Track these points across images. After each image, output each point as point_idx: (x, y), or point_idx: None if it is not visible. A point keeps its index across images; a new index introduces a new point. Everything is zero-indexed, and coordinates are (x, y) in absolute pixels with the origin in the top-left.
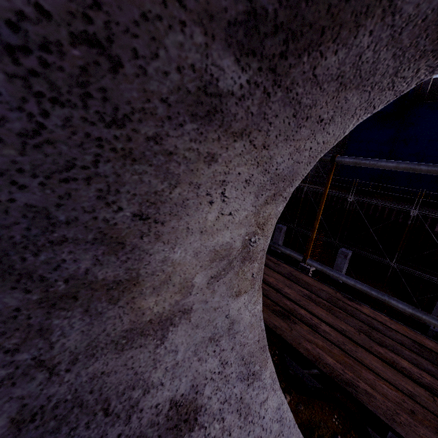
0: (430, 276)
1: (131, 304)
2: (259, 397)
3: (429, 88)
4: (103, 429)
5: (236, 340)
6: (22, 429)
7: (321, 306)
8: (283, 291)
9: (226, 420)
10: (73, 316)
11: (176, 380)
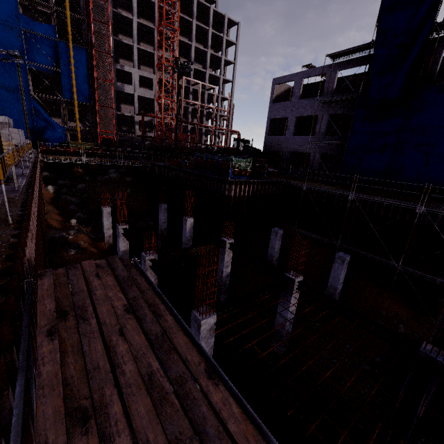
0: (440, 280)
1: None
2: None
3: (441, 68)
4: None
5: None
6: None
7: (152, 395)
8: (121, 368)
9: None
10: None
11: None
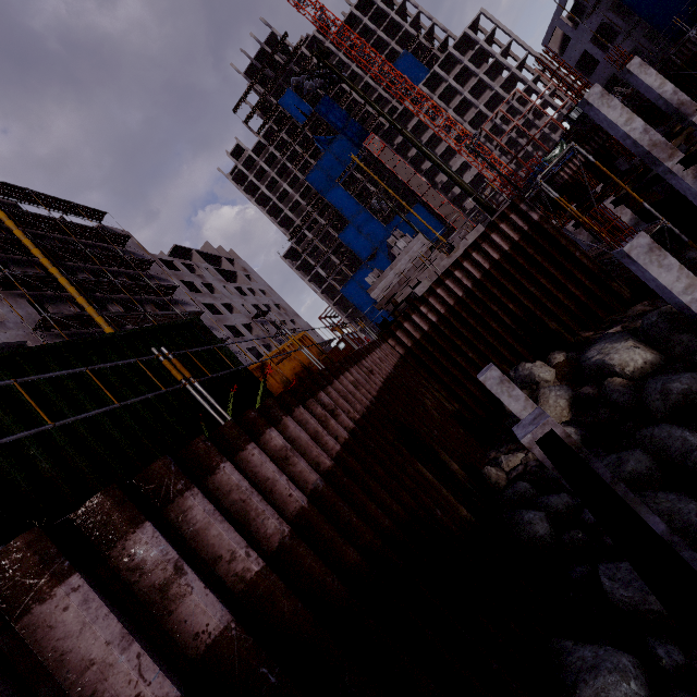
0: None
1: None
2: None
3: None
4: None
5: None
6: None
7: None
8: None
9: None
10: None
11: None
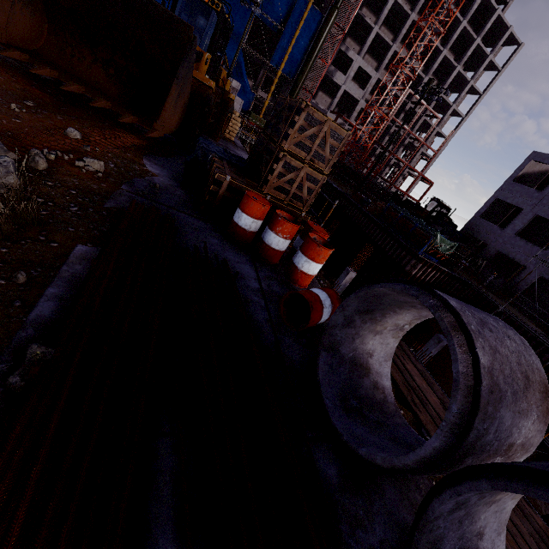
0: None
1: (496, 496)
2: (498, 543)
3: None
4: (469, 525)
5: (500, 515)
6: (464, 516)
7: None
8: None
9: (488, 543)
10: (489, 496)
11: (483, 520)
